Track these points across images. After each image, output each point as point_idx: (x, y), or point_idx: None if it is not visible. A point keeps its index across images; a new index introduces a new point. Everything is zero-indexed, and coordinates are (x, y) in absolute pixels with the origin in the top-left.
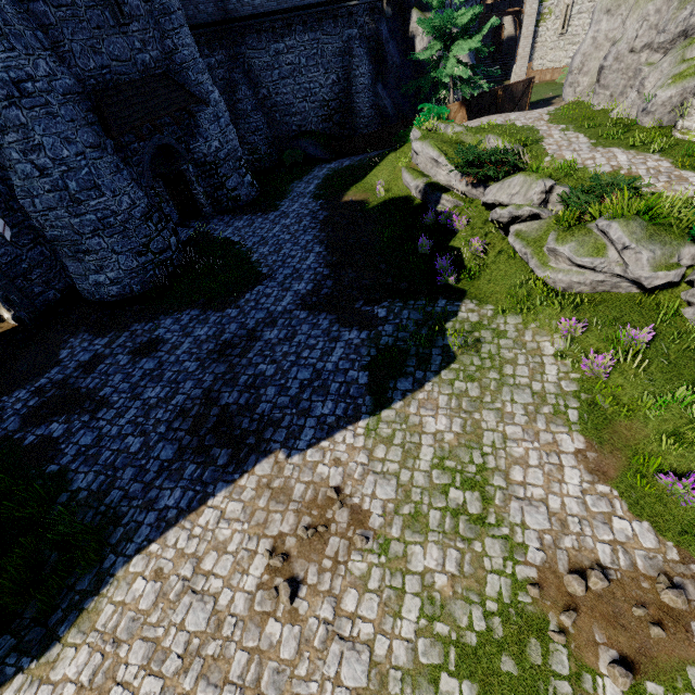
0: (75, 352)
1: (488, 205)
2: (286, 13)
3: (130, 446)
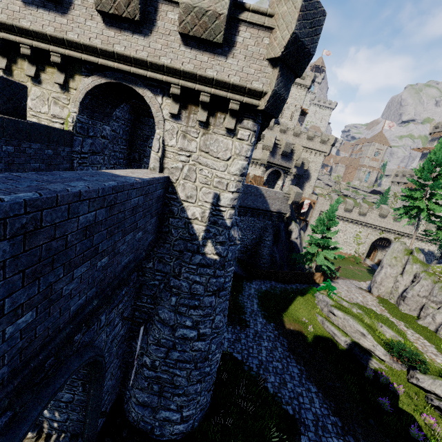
0: None
1: (418, 385)
2: (247, 208)
3: None
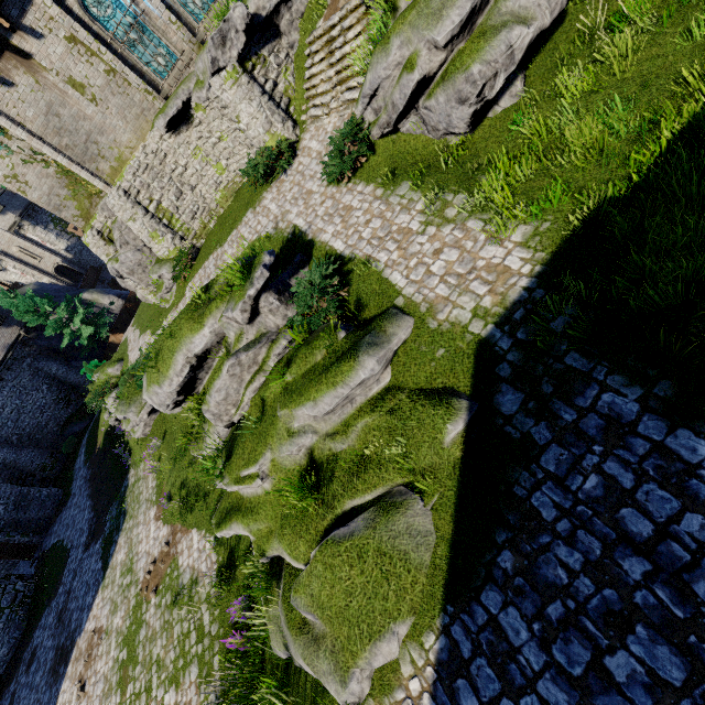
0: None
1: None
2: None
3: None
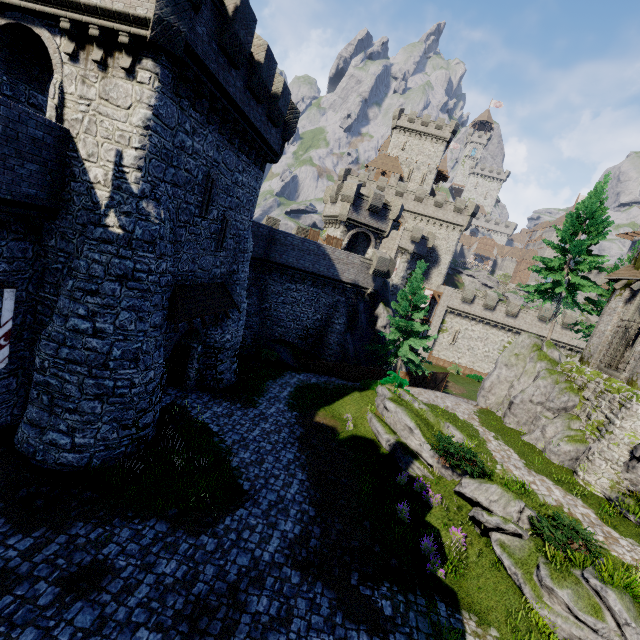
0: None
1: (462, 494)
2: (305, 272)
3: None
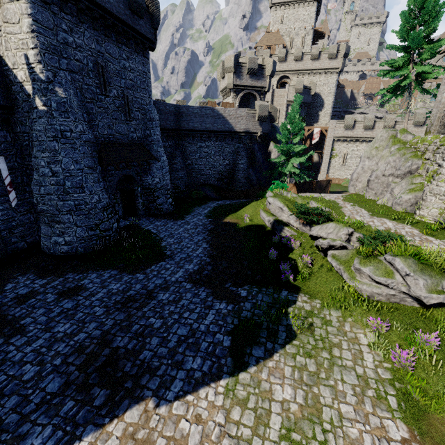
0: (18, 286)
1: (313, 237)
2: (209, 132)
3: (25, 374)
